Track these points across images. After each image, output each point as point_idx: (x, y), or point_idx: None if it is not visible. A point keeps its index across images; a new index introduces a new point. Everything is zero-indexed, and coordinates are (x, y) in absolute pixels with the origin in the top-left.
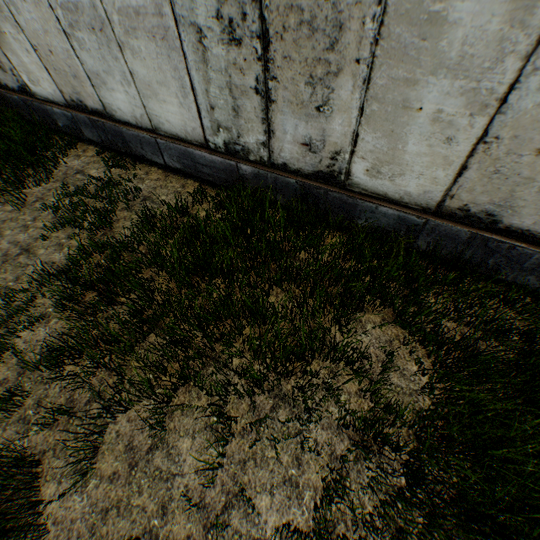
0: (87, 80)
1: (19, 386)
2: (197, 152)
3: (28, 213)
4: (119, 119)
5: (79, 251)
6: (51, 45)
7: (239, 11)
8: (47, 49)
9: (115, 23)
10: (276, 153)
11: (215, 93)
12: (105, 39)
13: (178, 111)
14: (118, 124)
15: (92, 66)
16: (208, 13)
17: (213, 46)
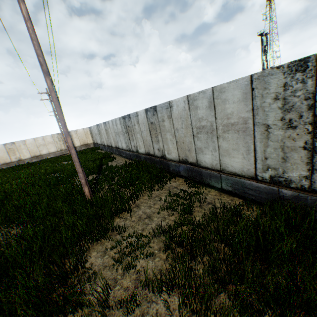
0: (194, 151)
1: (133, 295)
2: (247, 181)
3: (151, 201)
4: (202, 166)
5: (177, 221)
6: (184, 140)
7: (296, 115)
8: (182, 141)
9: (219, 129)
10: (316, 183)
11: (270, 151)
12: (211, 135)
13: (240, 161)
14: (201, 168)
15: (199, 145)
16: (275, 119)
17: (275, 131)
